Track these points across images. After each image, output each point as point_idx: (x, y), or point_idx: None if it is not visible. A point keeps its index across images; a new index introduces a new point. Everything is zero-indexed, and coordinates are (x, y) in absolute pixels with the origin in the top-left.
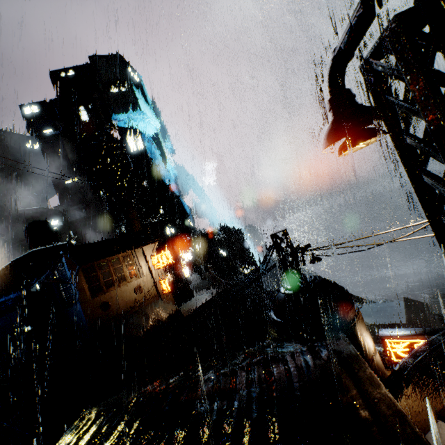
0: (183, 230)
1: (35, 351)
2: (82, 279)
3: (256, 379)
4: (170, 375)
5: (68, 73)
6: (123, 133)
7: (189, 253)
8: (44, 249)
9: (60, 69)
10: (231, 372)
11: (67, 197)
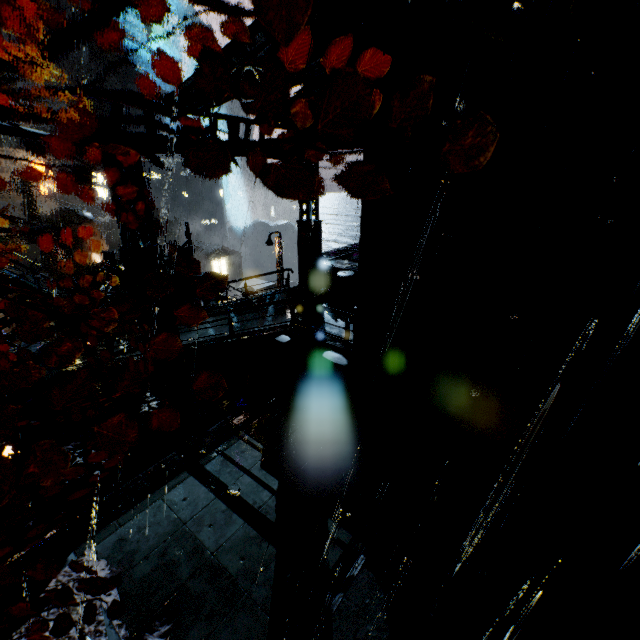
0: None
1: None
2: None
3: None
4: None
5: None
6: None
7: None
8: None
9: None
10: None
11: None
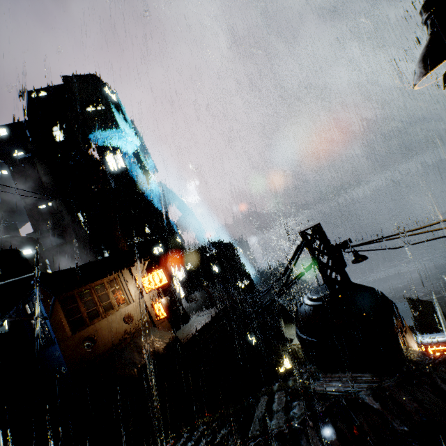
0: (171, 248)
1: (3, 407)
2: (59, 313)
3: (340, 444)
4: (184, 432)
5: (40, 94)
6: (101, 151)
7: (181, 272)
8: (13, 281)
9: (30, 90)
10: (290, 431)
11: (42, 222)
